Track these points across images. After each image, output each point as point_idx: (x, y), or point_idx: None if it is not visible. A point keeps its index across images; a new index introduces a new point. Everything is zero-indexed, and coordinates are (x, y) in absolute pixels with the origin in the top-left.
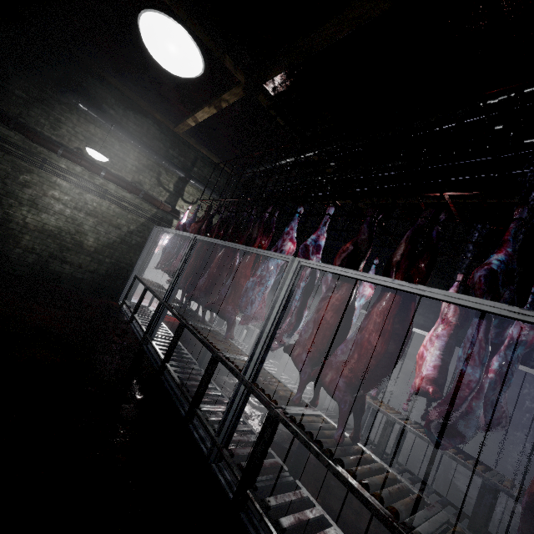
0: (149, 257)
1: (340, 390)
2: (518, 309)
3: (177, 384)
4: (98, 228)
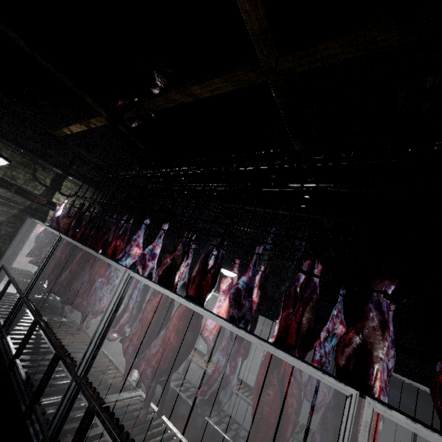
0: (21, 245)
1: (147, 378)
2: (231, 326)
3: (22, 380)
4: None
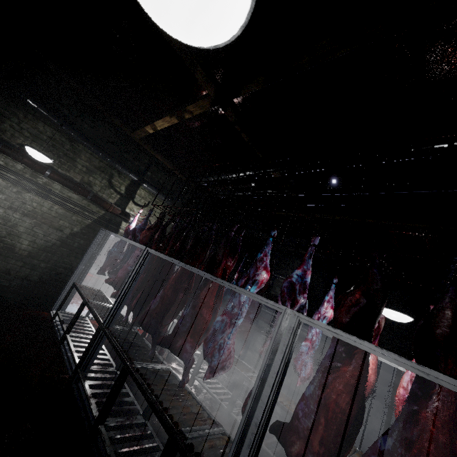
0: (92, 260)
1: None
2: None
3: None
4: (35, 229)
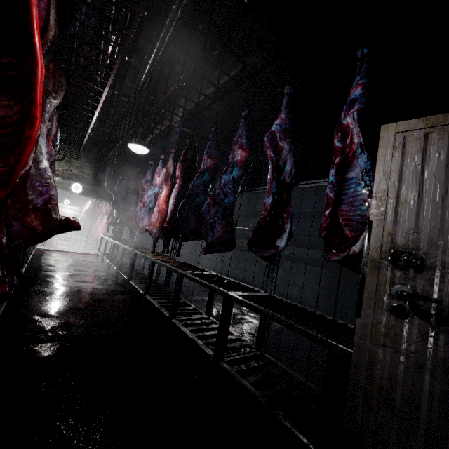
0: None
1: None
2: None
3: None
4: None
